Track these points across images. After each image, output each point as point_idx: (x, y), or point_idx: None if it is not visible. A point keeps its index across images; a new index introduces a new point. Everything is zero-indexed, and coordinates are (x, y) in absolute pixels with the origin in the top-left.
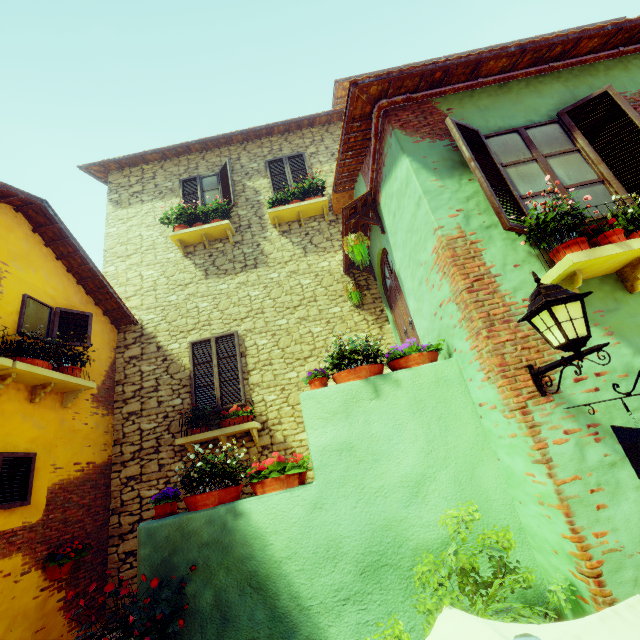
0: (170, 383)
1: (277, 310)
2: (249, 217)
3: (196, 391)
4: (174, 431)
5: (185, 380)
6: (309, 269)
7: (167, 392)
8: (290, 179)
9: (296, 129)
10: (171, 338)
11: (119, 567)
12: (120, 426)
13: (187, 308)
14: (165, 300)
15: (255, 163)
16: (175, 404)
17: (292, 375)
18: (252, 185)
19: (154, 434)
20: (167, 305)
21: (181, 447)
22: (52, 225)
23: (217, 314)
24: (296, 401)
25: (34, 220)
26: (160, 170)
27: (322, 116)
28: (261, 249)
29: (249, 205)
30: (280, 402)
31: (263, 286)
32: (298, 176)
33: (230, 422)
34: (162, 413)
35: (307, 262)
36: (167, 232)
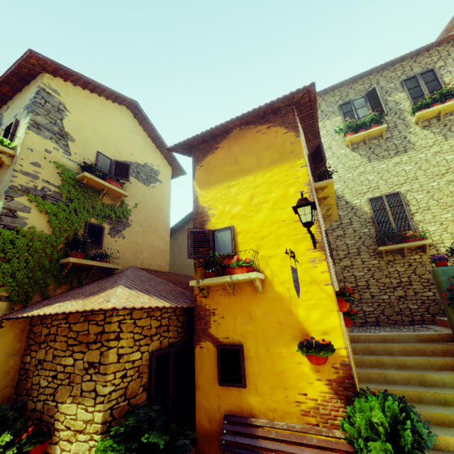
0: (358, 221)
1: (428, 177)
2: (394, 121)
3: (378, 225)
4: (367, 245)
5: (368, 219)
6: (451, 149)
7: (358, 225)
8: (425, 89)
9: (423, 51)
10: (353, 197)
11: (350, 305)
12: (333, 242)
13: (360, 180)
14: (344, 177)
15: (392, 83)
16: (364, 231)
17: (447, 215)
18: (392, 99)
19: (355, 246)
20: (346, 179)
21: (373, 253)
22: (316, 140)
23: (382, 182)
24: (453, 231)
25: (308, 138)
26: (322, 101)
27: (452, 36)
28: (408, 140)
29: (392, 113)
30: (440, 231)
31: (414, 163)
32: (431, 86)
33: (412, 240)
34: (357, 236)
35: (448, 144)
36: (336, 138)
